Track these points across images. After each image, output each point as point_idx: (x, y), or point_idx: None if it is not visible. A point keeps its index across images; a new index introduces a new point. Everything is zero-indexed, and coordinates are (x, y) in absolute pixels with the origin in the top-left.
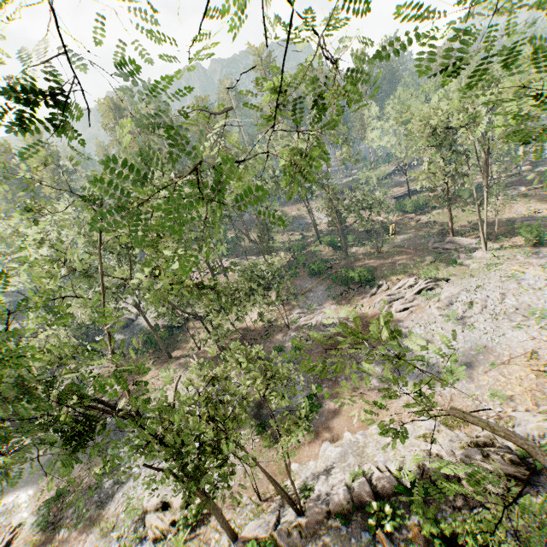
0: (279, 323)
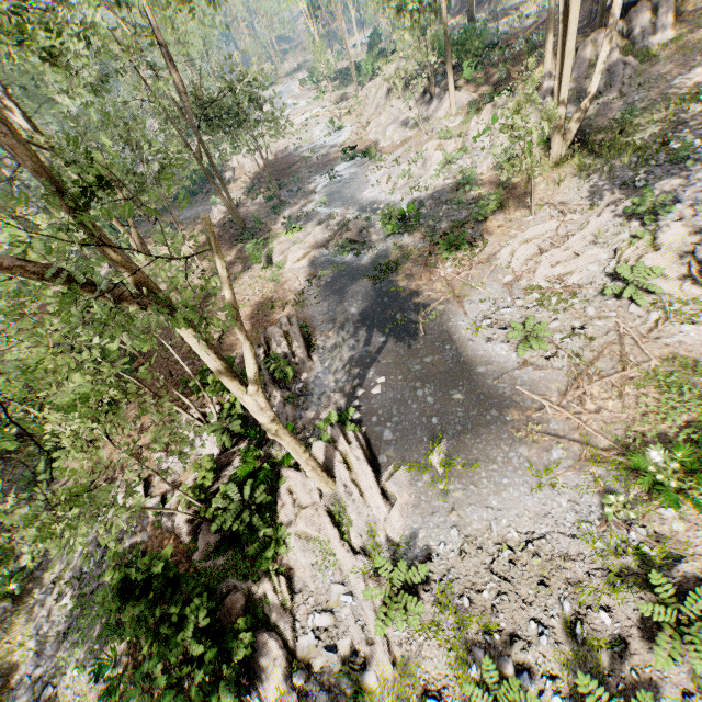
0: (217, 221)
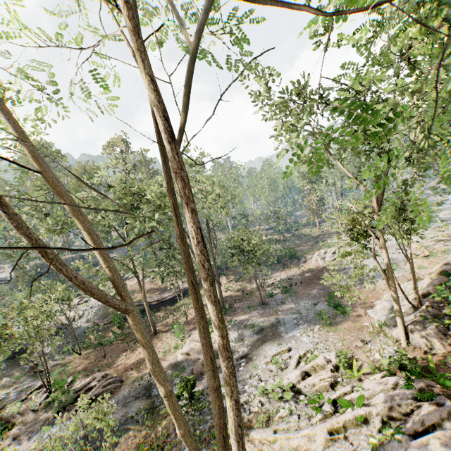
0: (249, 288)
